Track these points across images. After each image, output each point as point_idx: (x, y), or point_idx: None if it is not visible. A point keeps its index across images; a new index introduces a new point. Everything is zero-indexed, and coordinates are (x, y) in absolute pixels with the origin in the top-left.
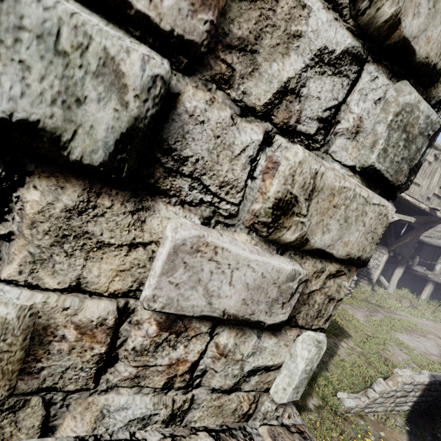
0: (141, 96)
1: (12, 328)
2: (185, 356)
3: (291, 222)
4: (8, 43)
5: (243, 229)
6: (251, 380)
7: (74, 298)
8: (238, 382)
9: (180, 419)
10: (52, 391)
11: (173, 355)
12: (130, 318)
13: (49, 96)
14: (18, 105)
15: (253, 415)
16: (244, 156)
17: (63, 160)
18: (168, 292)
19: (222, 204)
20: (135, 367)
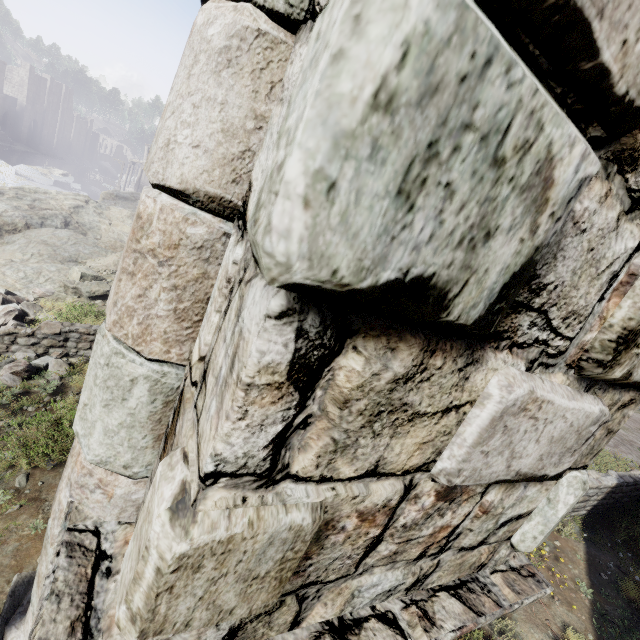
0: (556, 212)
1: (304, 534)
2: (450, 522)
3: (627, 357)
4: (443, 156)
5: (564, 369)
6: (500, 531)
7: (366, 483)
8: (487, 536)
9: (421, 584)
10: (313, 585)
11: (440, 523)
12: (413, 494)
13: (458, 235)
14: (419, 255)
15: (486, 564)
16: (607, 273)
17: (426, 319)
18: (475, 463)
19: (557, 341)
20: (400, 543)
